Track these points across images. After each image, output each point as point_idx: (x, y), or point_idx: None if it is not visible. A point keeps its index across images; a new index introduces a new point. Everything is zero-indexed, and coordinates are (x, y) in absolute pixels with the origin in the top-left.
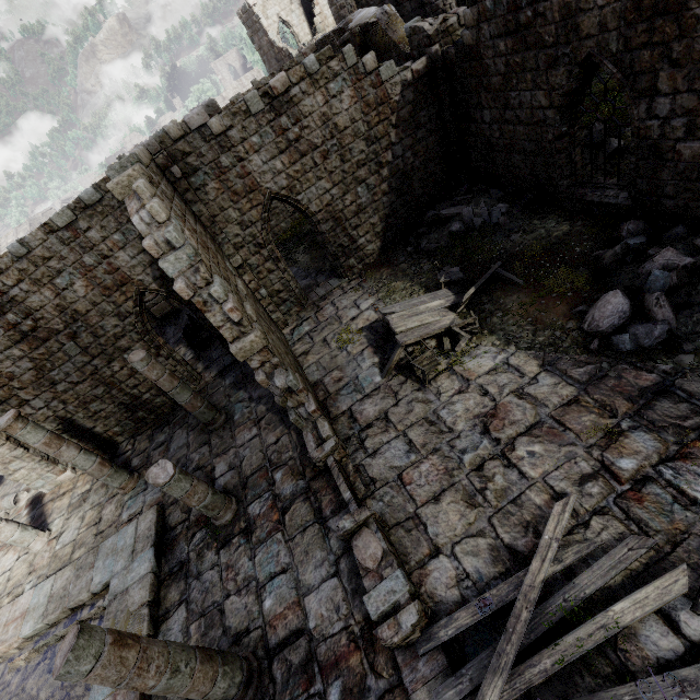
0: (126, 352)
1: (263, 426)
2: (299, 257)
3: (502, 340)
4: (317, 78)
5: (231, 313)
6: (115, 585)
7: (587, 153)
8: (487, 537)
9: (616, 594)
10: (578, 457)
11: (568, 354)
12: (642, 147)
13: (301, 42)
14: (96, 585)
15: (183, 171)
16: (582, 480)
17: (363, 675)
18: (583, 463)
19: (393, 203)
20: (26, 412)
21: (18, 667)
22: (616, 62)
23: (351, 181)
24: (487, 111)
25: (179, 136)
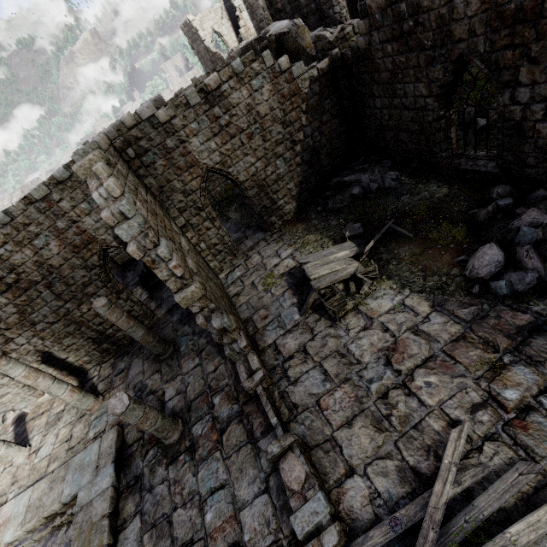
0: (92, 297)
1: (203, 356)
2: (231, 215)
3: (398, 284)
4: (242, 76)
5: (175, 269)
6: (81, 497)
7: (459, 130)
8: (394, 459)
9: (511, 516)
10: (468, 388)
11: (453, 297)
12: (507, 126)
13: (230, 47)
14: (66, 497)
15: (136, 152)
16: (473, 409)
17: None
18: (473, 393)
19: (305, 172)
20: (11, 348)
21: None
22: (483, 60)
23: (271, 155)
24: (378, 99)
25: (133, 124)
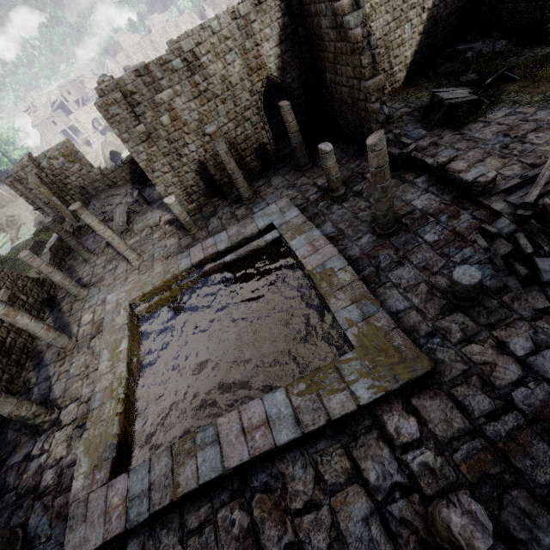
0: (247, 122)
1: (344, 163)
2: None
3: (509, 104)
4: None
5: (377, 56)
6: (278, 222)
7: None
8: (517, 164)
9: None
10: None
11: None
12: None
13: None
14: (263, 226)
15: None
16: None
17: (459, 210)
18: None
19: (421, 43)
20: (185, 153)
21: (214, 268)
22: None
23: (403, 19)
24: None
25: None
